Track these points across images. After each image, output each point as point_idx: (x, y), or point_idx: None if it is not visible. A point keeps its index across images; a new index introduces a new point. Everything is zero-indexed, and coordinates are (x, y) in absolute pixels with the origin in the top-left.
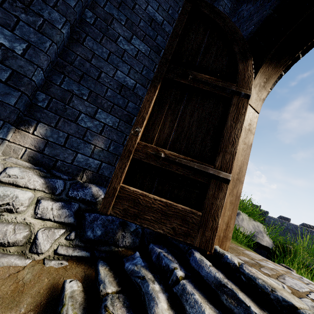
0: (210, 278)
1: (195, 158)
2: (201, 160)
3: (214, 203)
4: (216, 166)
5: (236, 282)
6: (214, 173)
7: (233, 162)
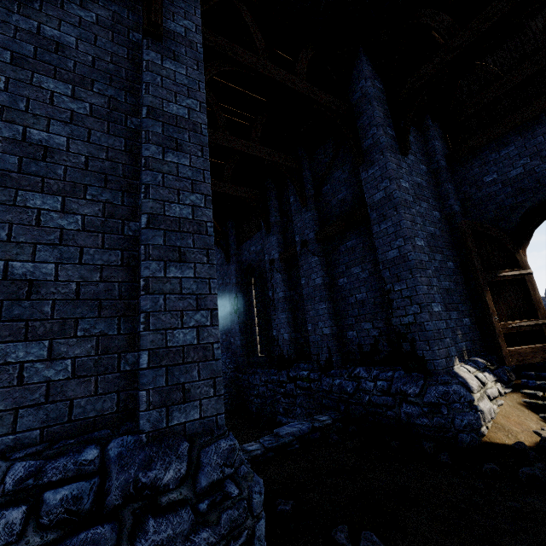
0: None
1: (526, 318)
2: (529, 318)
3: None
4: (540, 318)
5: None
6: (542, 322)
7: (545, 312)
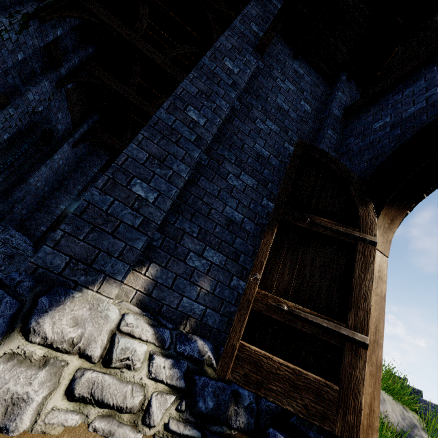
0: None
1: (322, 312)
2: (329, 315)
3: (352, 374)
4: (348, 325)
5: None
6: (348, 334)
7: (369, 321)
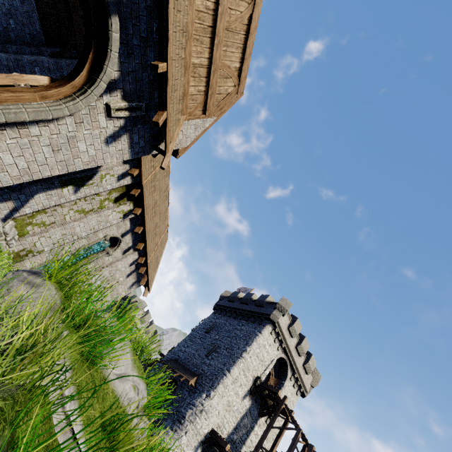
0: None
1: None
2: None
3: None
4: None
5: None
6: None
7: None
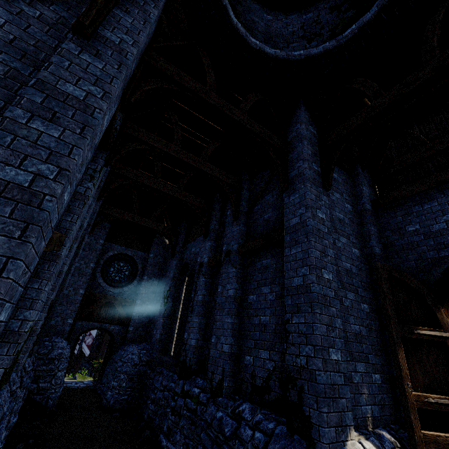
0: None
1: (447, 394)
2: None
3: None
4: None
5: None
6: None
7: None
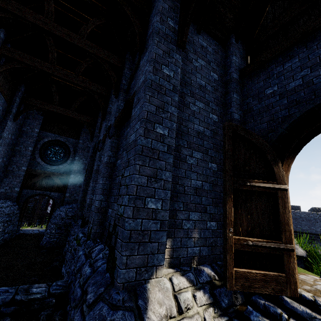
0: (304, 314)
1: (268, 237)
2: (271, 238)
3: (289, 266)
4: (283, 242)
5: (317, 311)
6: (284, 247)
7: (292, 236)
